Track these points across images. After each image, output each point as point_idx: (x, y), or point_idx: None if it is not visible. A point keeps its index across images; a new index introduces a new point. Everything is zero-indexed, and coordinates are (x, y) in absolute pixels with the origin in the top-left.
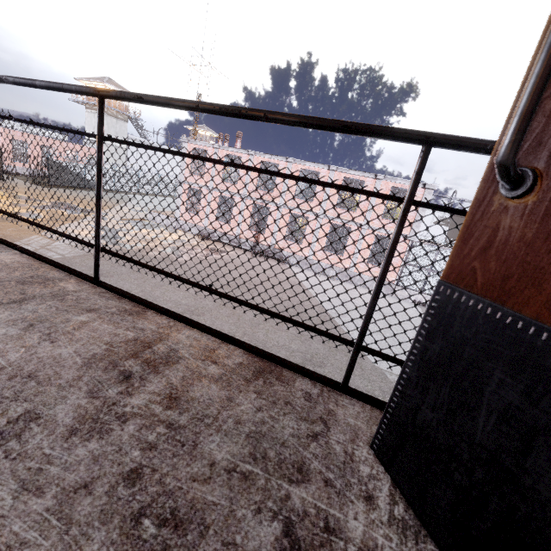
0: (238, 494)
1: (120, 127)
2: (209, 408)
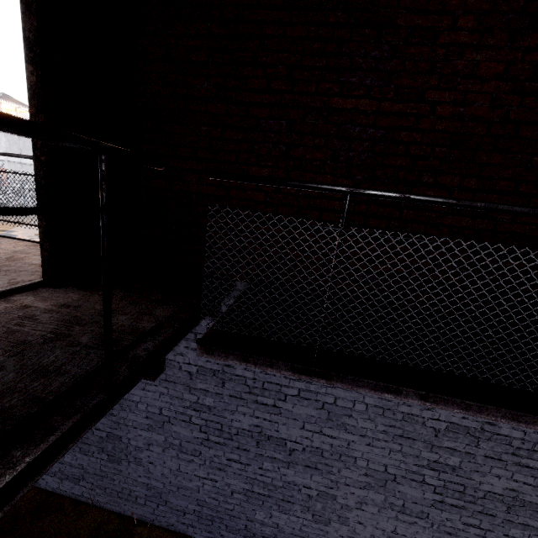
0: (2, 254)
1: (23, 143)
2: (4, 248)
